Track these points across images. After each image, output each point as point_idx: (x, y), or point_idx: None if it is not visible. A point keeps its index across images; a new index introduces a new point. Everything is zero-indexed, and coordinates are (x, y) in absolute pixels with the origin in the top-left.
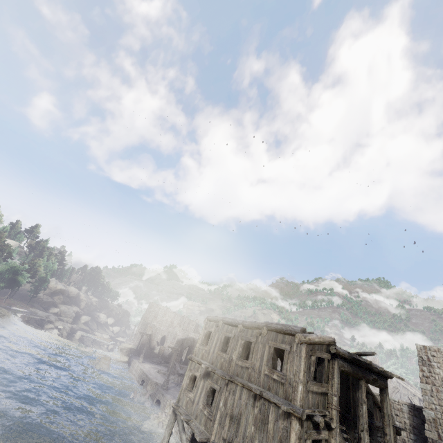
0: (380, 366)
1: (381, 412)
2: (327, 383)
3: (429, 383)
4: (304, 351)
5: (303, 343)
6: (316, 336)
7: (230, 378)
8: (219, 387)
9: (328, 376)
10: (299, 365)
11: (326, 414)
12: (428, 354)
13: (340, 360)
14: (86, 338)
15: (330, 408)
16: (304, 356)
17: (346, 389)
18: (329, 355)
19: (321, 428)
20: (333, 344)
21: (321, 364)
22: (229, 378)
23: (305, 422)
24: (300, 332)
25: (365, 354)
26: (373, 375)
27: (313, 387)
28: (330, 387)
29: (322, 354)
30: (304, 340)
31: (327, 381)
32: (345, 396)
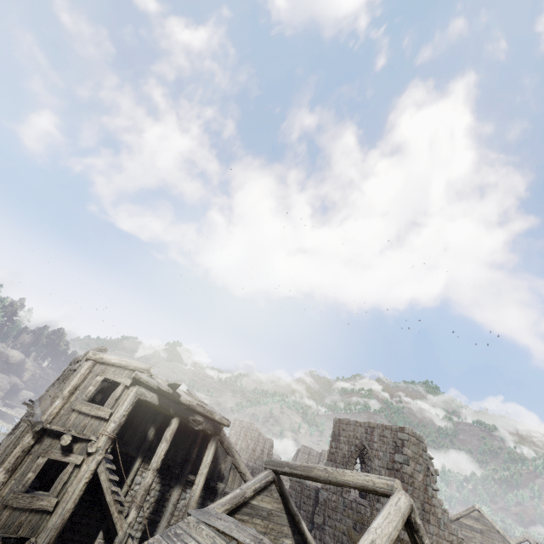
0: (189, 400)
1: (243, 480)
2: (113, 410)
3: (332, 460)
4: (85, 367)
5: (90, 360)
6: (118, 358)
7: (31, 409)
8: (22, 423)
9: (120, 403)
10: (71, 380)
11: (93, 441)
12: (340, 428)
13: (144, 388)
14: (5, 414)
15: (101, 433)
16: (82, 373)
17: (192, 442)
18: (129, 381)
19: (77, 452)
20: (143, 372)
21: (116, 389)
22: (29, 410)
23: (49, 440)
24: (94, 350)
25: (172, 384)
26: (198, 417)
27: (83, 407)
28: (114, 414)
29: (116, 377)
30: (91, 357)
31: (116, 407)
32: (187, 449)
